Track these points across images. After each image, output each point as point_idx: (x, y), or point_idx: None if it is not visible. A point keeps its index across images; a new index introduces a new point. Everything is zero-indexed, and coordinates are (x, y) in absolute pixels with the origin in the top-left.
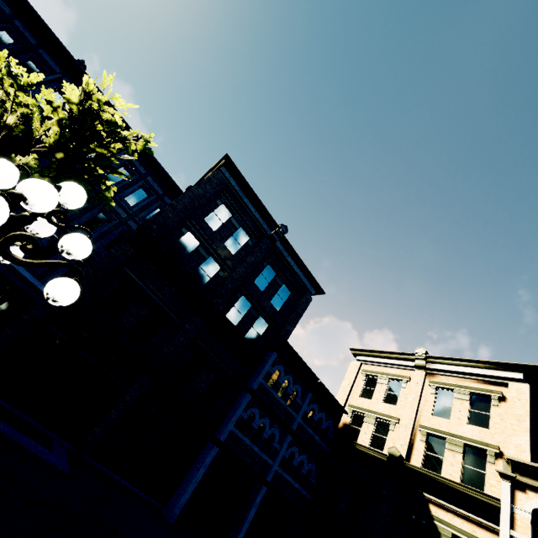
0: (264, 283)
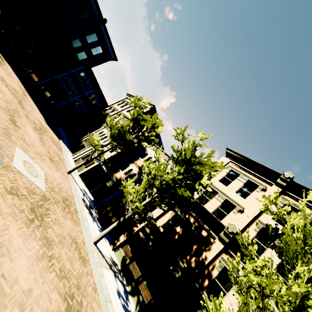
0: (90, 40)
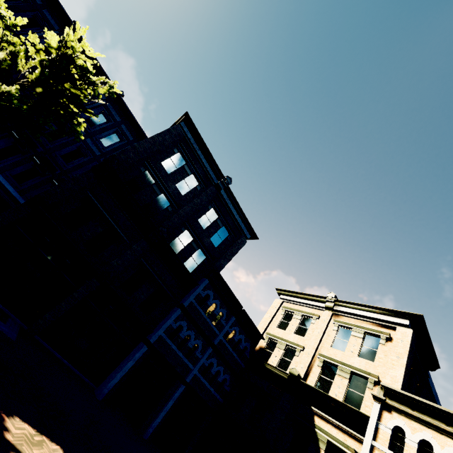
0: (206, 223)
